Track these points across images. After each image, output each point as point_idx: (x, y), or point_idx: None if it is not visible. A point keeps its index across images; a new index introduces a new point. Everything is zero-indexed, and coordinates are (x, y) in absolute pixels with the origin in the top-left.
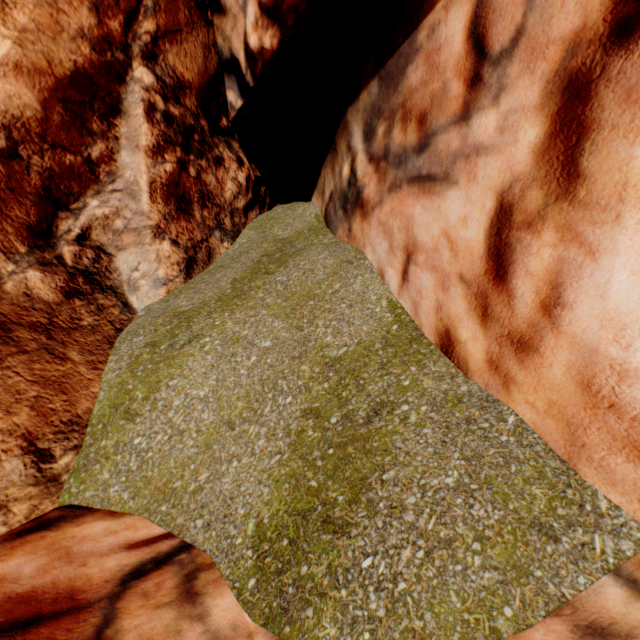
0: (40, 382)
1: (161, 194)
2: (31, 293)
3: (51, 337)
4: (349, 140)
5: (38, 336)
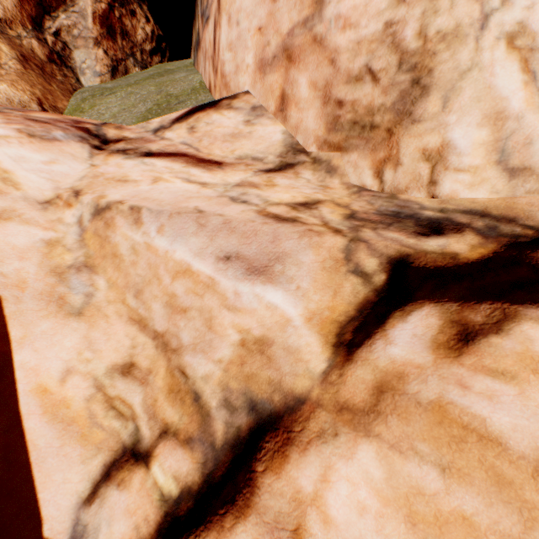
0: (42, 86)
1: (99, 21)
2: (34, 51)
3: (44, 74)
4: (198, 9)
5: (39, 70)
